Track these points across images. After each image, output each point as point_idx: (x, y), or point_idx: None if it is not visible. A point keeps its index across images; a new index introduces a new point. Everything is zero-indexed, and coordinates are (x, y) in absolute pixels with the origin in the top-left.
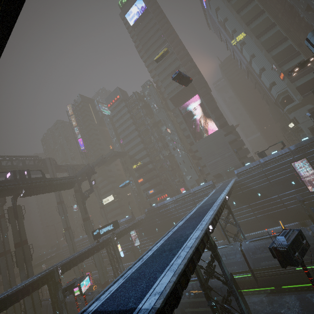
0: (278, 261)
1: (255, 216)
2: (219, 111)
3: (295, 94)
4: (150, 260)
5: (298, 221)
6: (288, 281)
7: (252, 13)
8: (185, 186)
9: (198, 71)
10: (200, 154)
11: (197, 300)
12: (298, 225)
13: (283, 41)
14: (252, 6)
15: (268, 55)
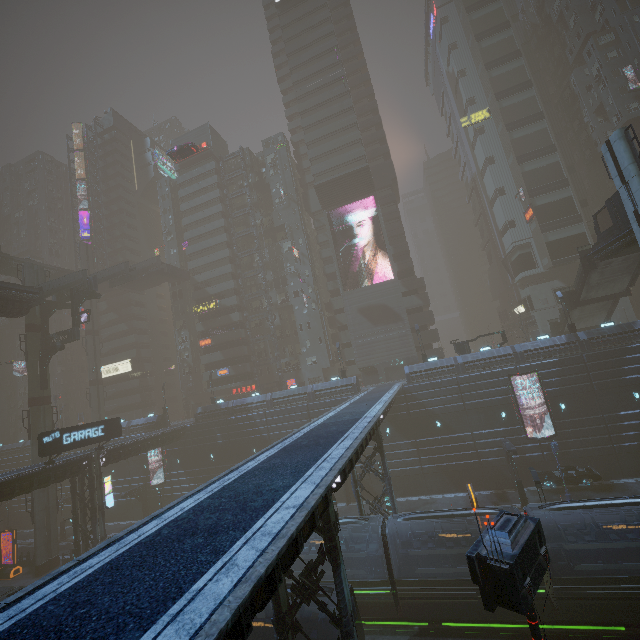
0: (451, 570)
1: (421, 465)
2: (405, 244)
3: (541, 255)
4: (138, 555)
5: (494, 489)
6: (460, 615)
7: (512, 80)
8: (298, 377)
9: (387, 151)
10: (346, 319)
11: None
12: (492, 498)
13: (548, 152)
14: (515, 67)
15: (517, 167)
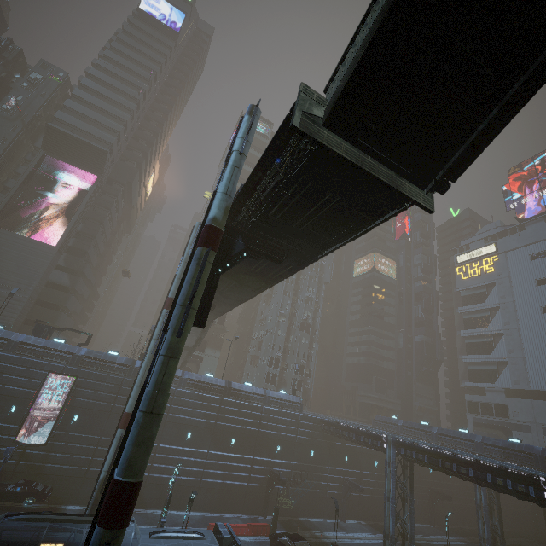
0: None
1: None
2: (96, 230)
3: None
4: None
5: None
6: None
7: None
8: None
9: (141, 163)
10: None
11: None
12: None
13: None
14: None
15: None
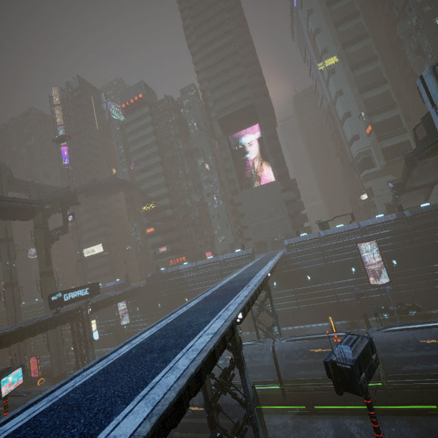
0: (319, 372)
1: (298, 305)
2: (282, 156)
3: (378, 158)
4: (119, 365)
5: (348, 320)
6: (326, 401)
7: (353, 33)
8: (213, 250)
9: (267, 91)
10: (243, 210)
11: (195, 421)
12: (347, 325)
13: (381, 83)
14: (356, 23)
15: (359, 96)
